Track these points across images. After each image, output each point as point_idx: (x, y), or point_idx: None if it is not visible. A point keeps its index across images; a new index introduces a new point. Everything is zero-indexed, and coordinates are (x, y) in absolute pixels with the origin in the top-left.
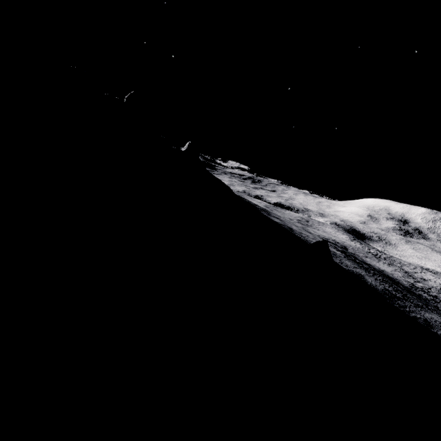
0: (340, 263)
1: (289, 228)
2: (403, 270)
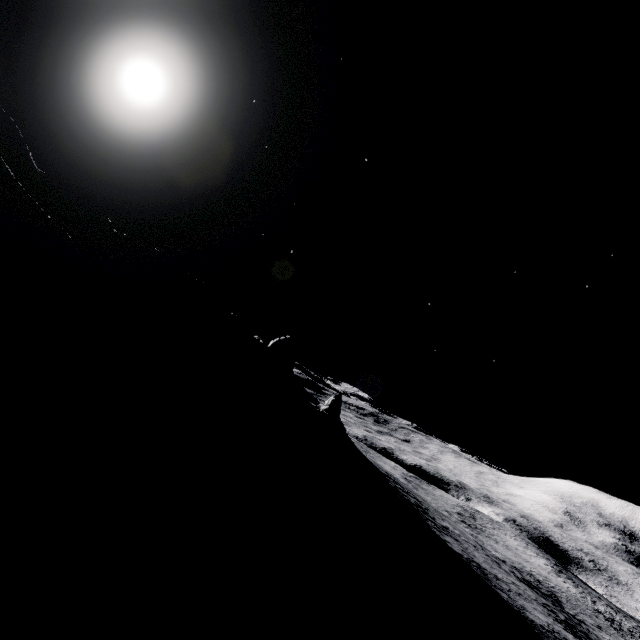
0: None
1: (480, 569)
2: None
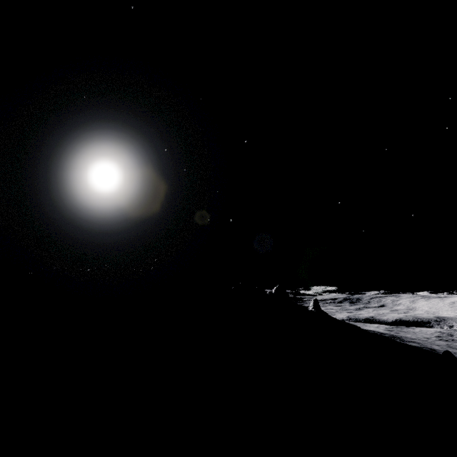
0: None
1: (430, 349)
2: None
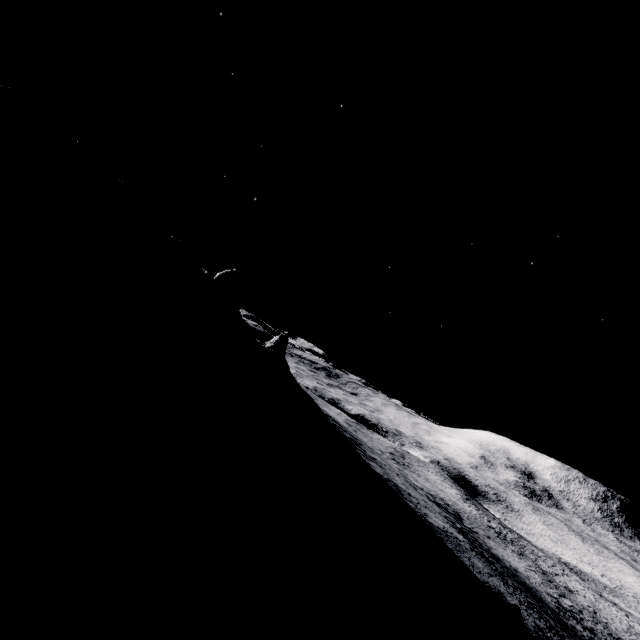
0: (472, 566)
1: (395, 487)
2: (539, 568)
